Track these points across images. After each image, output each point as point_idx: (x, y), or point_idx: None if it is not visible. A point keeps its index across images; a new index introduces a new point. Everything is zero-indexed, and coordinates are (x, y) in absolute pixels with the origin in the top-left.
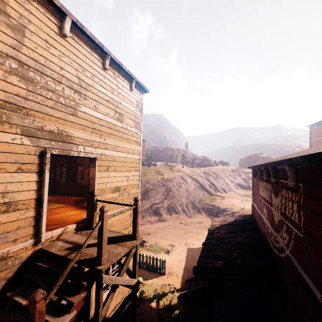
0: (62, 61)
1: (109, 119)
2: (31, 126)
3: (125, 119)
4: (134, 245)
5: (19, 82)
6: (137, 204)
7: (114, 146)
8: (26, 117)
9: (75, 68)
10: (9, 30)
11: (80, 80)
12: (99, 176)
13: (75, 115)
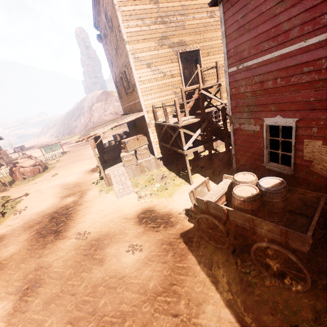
0: (173, 2)
1: (203, 21)
2: (170, 43)
3: (216, 14)
4: (216, 83)
5: (163, 26)
6: (216, 64)
7: (210, 38)
8: (168, 40)
9: (178, 1)
10: (155, 5)
11: (182, 6)
12: (203, 60)
13: (184, 29)
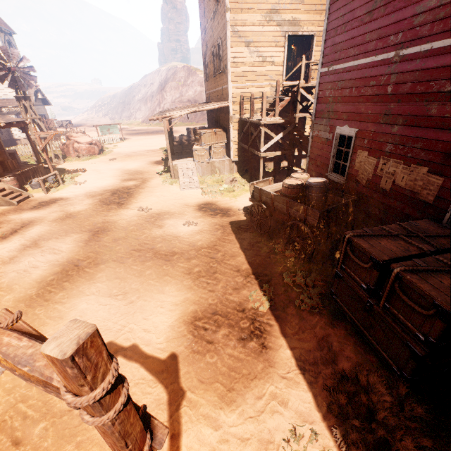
0: None
1: None
2: (280, 20)
3: None
4: None
5: None
6: None
7: None
8: (278, 15)
9: None
10: None
11: None
12: (316, 50)
13: (302, 4)
